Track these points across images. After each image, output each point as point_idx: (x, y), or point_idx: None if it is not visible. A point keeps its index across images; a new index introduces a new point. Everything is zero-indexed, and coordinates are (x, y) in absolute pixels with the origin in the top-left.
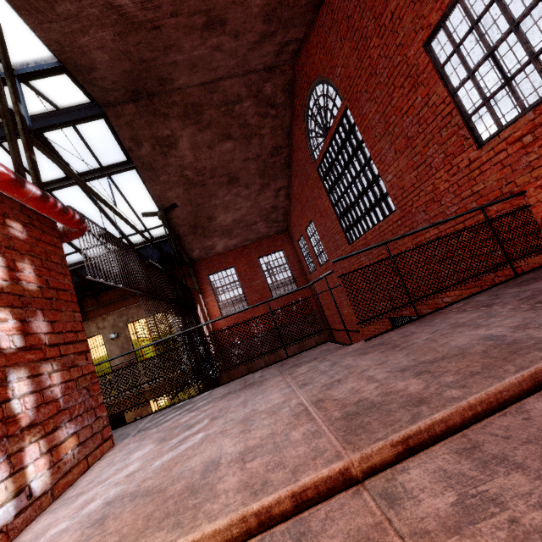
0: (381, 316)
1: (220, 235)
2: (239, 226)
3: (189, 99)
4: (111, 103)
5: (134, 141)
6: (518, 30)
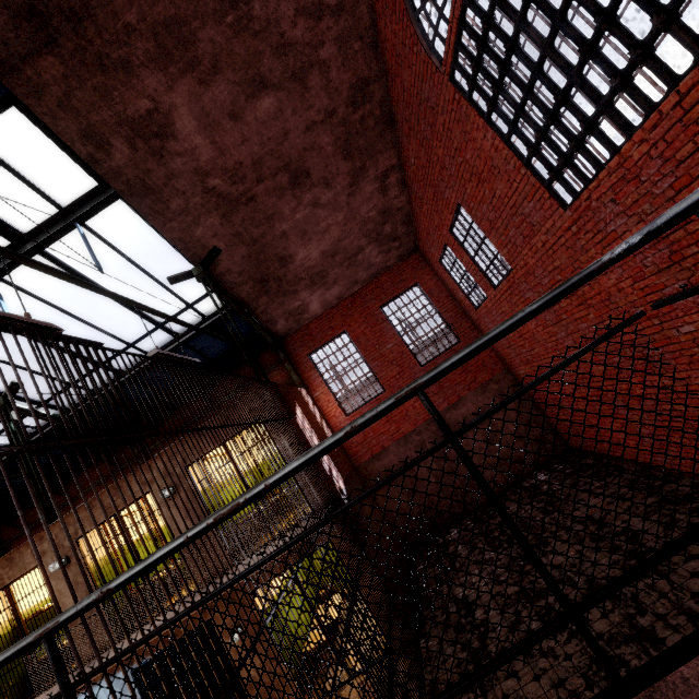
0: (695, 347)
1: (309, 286)
2: (335, 262)
3: (154, 12)
4: (7, 63)
5: (91, 139)
6: None
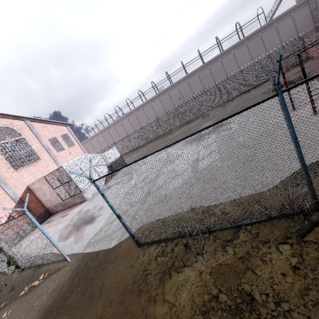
0: None
1: None
2: None
3: None
4: None
5: None
6: None
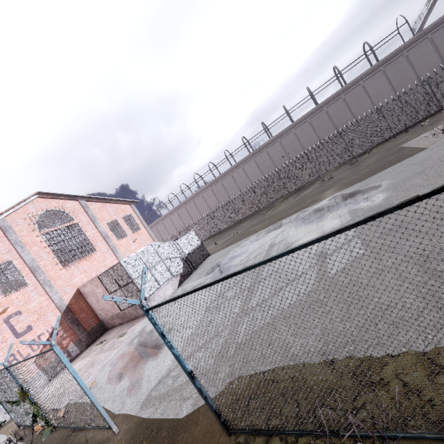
0: None
1: None
2: None
3: None
4: None
5: None
6: (2, 282)
